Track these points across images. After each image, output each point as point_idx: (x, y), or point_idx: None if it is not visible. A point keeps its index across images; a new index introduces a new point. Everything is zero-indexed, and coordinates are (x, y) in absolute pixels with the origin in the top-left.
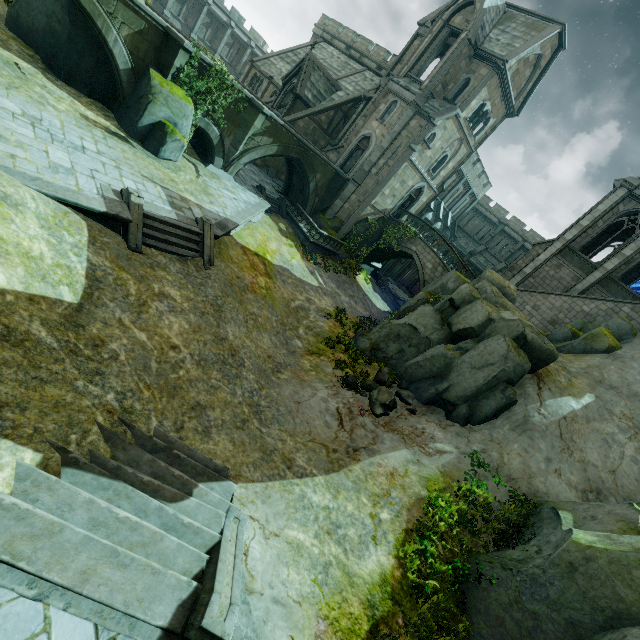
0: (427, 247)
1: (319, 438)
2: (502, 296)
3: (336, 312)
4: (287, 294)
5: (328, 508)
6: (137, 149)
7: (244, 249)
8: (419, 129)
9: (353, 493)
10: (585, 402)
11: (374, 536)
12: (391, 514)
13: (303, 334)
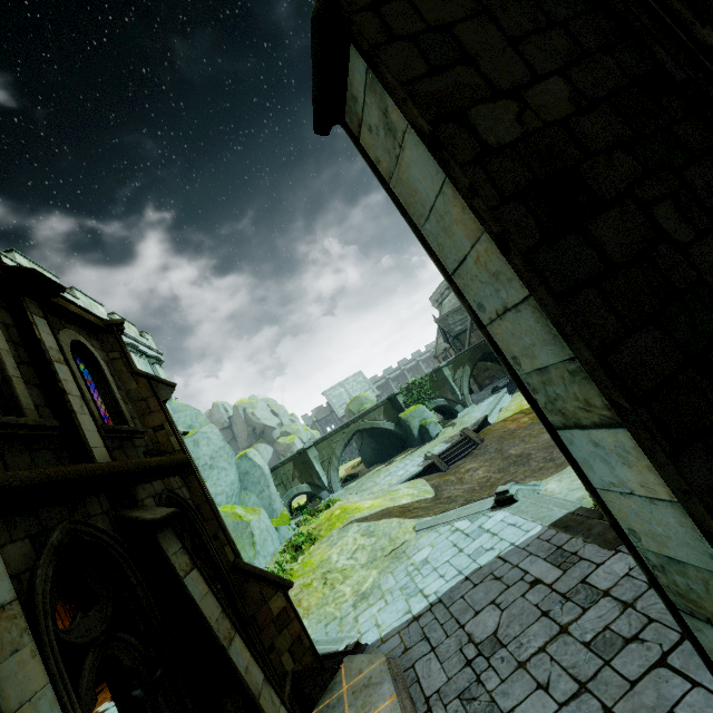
0: None
1: None
2: None
3: None
4: None
5: None
6: (424, 446)
7: (504, 420)
8: None
9: None
10: None
11: None
12: None
13: None
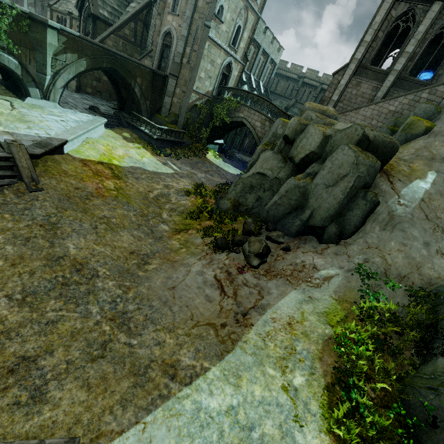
0: (251, 110)
1: (203, 318)
2: (327, 117)
3: (195, 188)
4: (143, 188)
5: (232, 408)
6: None
7: (84, 161)
8: (207, 6)
9: (256, 369)
10: (431, 180)
11: (296, 416)
12: (304, 374)
13: (167, 217)
